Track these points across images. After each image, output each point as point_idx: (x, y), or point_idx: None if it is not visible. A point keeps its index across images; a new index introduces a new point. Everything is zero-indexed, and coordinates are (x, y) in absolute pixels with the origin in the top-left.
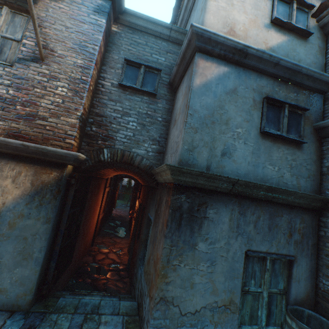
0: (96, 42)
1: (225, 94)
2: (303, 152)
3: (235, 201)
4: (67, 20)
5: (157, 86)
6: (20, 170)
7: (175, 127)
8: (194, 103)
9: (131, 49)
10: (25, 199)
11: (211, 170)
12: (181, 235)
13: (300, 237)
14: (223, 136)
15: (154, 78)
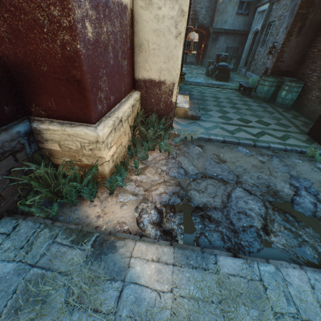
0: None
1: (228, 3)
2: (248, 17)
3: (226, 35)
4: None
5: None
6: None
7: (215, 13)
8: (219, 8)
9: None
10: None
11: (221, 27)
12: (213, 44)
13: (241, 43)
14: (225, 17)
15: None
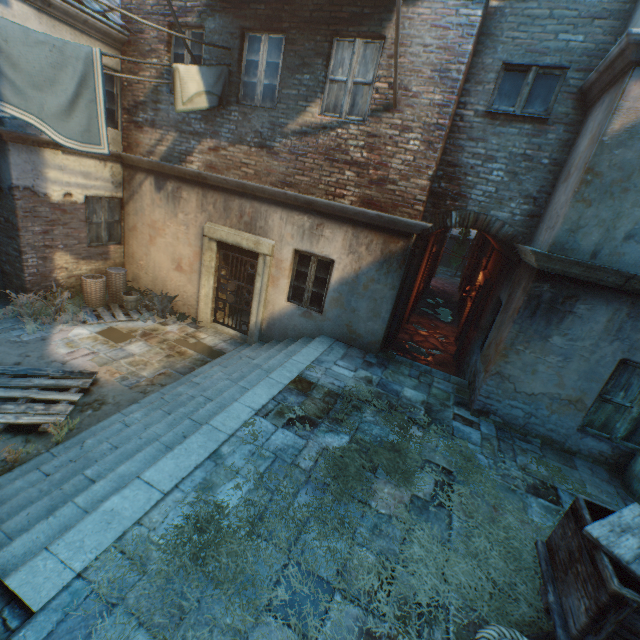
0: (463, 58)
1: None
2: None
3: (626, 301)
4: (425, 34)
5: (553, 101)
6: (371, 238)
7: (563, 186)
8: (598, 162)
9: (517, 37)
10: (376, 266)
11: (598, 258)
12: (532, 324)
13: None
14: (638, 211)
15: (552, 85)
